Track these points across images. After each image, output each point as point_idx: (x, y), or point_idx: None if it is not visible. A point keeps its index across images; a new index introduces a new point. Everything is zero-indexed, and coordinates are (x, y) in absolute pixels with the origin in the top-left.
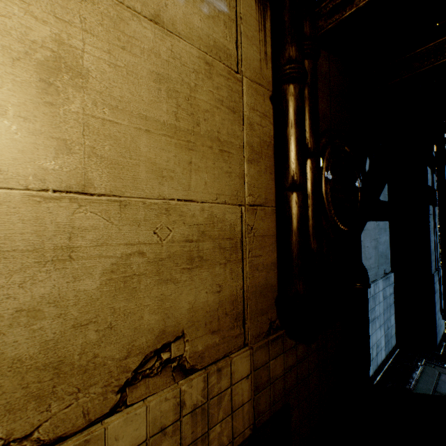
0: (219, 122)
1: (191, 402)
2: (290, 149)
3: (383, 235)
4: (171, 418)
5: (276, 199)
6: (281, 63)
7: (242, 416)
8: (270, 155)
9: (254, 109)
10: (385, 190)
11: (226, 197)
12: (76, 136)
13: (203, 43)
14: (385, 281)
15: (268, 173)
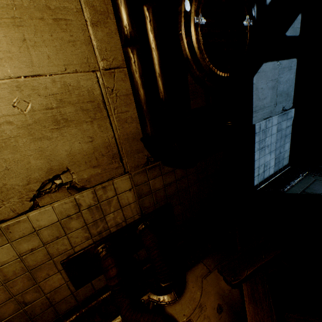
0: None
1: (86, 204)
2: None
3: (286, 74)
4: (73, 211)
5: None
6: None
7: (131, 209)
8: None
9: None
10: (297, 23)
11: (76, 66)
12: None
13: None
14: (281, 117)
15: None
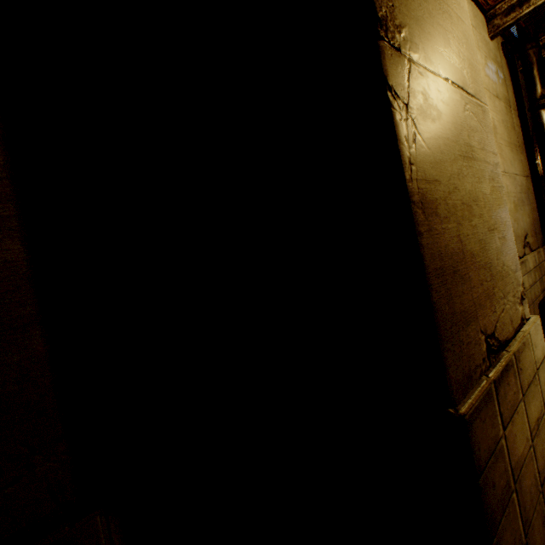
0: (512, 136)
1: (536, 262)
2: None
3: None
4: (534, 264)
5: (529, 173)
6: (535, 99)
7: None
8: (524, 149)
9: (516, 125)
10: None
11: (521, 173)
12: (500, 152)
13: (503, 99)
14: None
15: (525, 159)
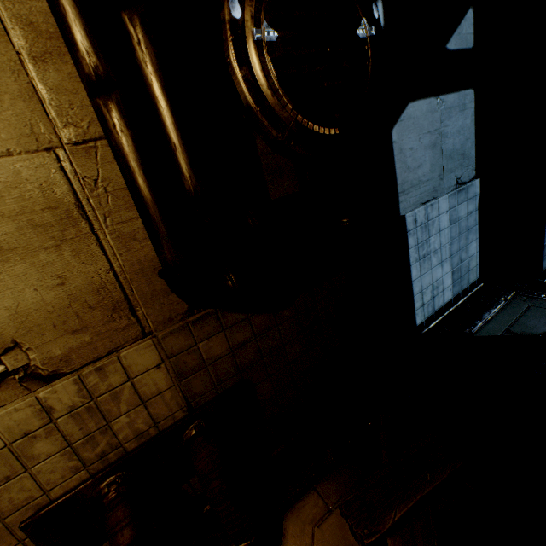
0: None
1: (64, 405)
2: (53, 5)
3: (457, 120)
4: (36, 423)
5: None
6: None
7: (165, 403)
8: None
9: None
10: (467, 25)
11: (8, 143)
12: None
13: None
14: (455, 197)
15: None
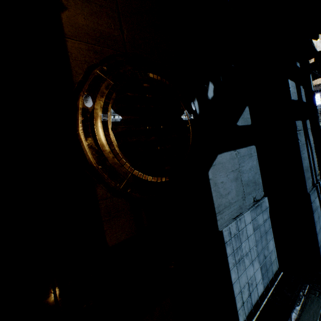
0: None
1: None
2: None
3: (248, 162)
4: None
5: None
6: None
7: None
8: None
9: None
10: (246, 113)
11: None
12: None
13: None
14: (254, 211)
15: None
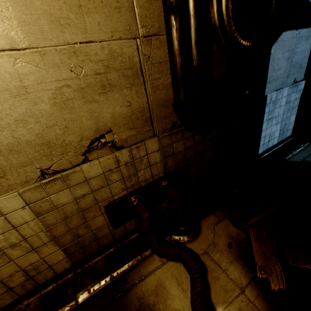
0: None
1: (123, 161)
2: None
3: (303, 45)
4: (114, 166)
5: None
6: None
7: (157, 168)
8: None
9: None
10: None
11: (121, 33)
12: None
13: None
14: (291, 89)
15: None
